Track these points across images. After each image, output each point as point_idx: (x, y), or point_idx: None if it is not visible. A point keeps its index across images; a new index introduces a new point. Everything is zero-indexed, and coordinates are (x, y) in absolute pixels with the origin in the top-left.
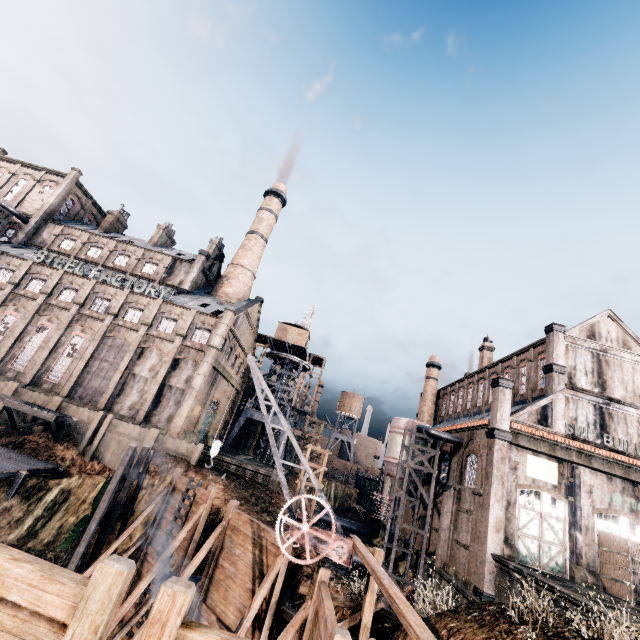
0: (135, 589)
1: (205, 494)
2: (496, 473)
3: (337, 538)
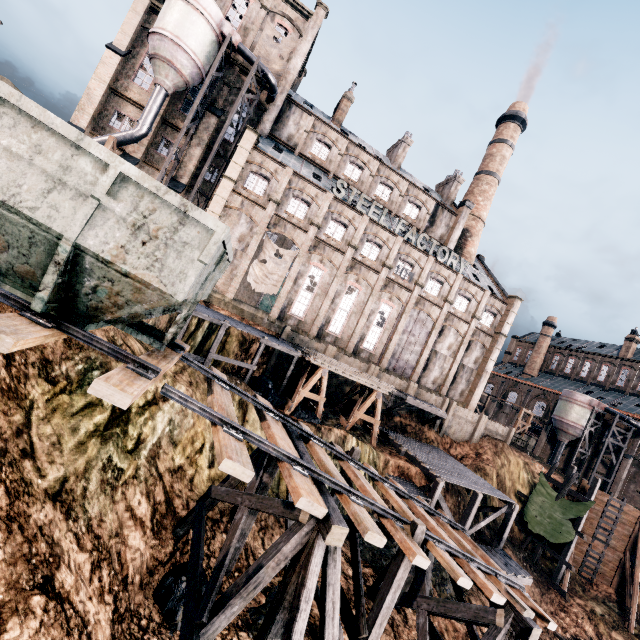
0: (637, 574)
1: (638, 511)
2: None
3: None
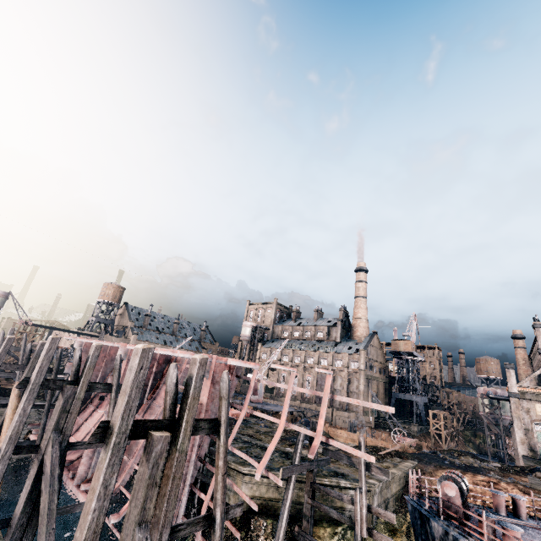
0: None
1: (378, 434)
2: (514, 415)
3: (409, 439)
